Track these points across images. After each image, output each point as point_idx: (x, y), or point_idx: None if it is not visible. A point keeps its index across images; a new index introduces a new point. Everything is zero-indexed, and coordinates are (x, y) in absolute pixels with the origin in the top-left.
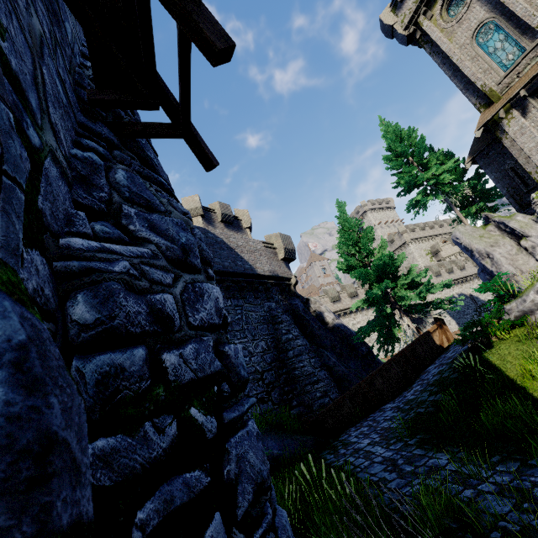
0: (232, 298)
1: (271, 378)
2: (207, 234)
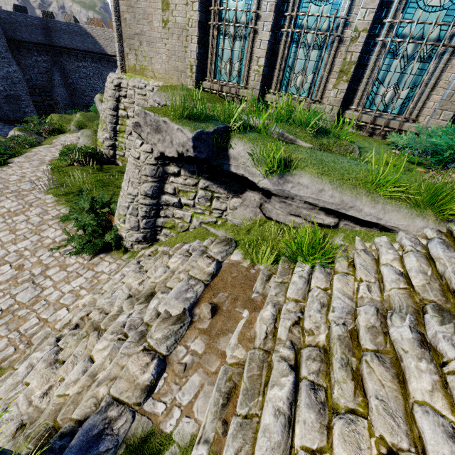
0: (95, 63)
1: None
2: (80, 28)
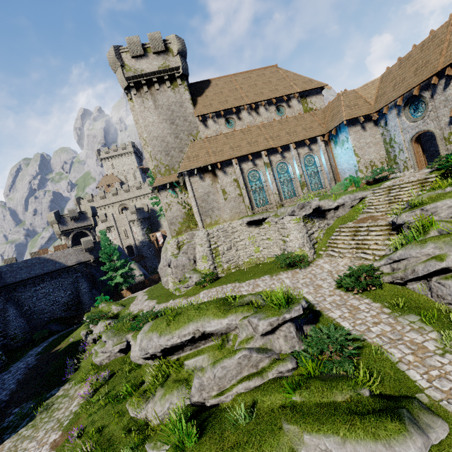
0: (55, 279)
1: (72, 303)
2: (39, 259)
